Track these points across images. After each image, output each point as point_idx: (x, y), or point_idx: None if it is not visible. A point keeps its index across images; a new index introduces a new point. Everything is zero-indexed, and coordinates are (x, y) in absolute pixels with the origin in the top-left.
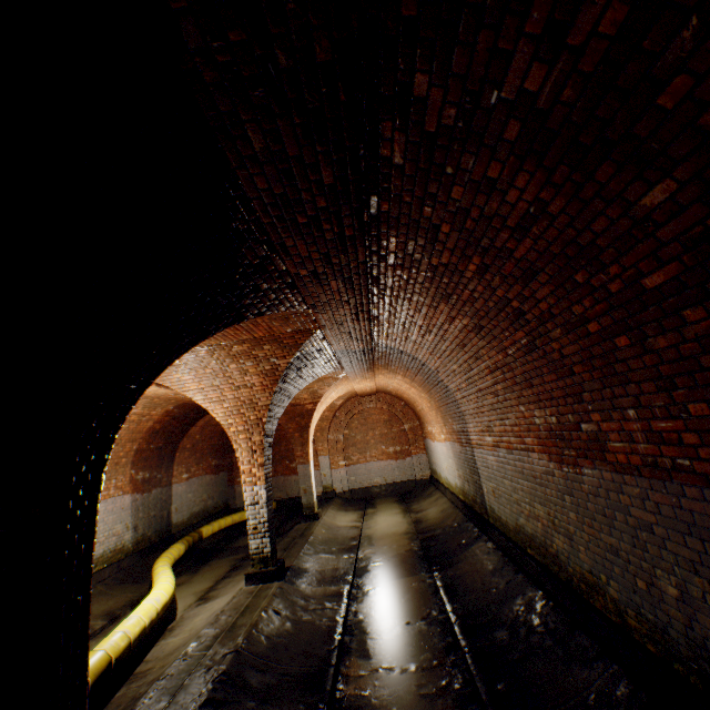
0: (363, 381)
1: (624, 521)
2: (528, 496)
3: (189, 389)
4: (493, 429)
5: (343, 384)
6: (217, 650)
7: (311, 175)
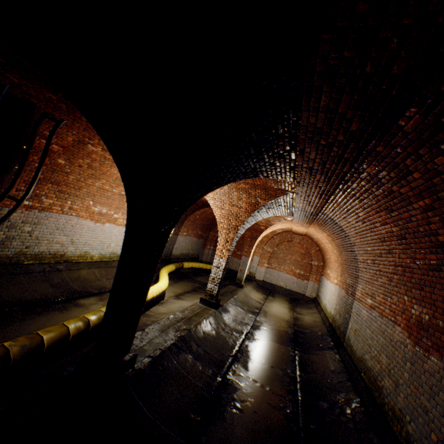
0: (300, 226)
1: (443, 400)
2: (379, 347)
3: (208, 196)
4: (375, 297)
5: (287, 223)
6: (182, 325)
7: (344, 124)
